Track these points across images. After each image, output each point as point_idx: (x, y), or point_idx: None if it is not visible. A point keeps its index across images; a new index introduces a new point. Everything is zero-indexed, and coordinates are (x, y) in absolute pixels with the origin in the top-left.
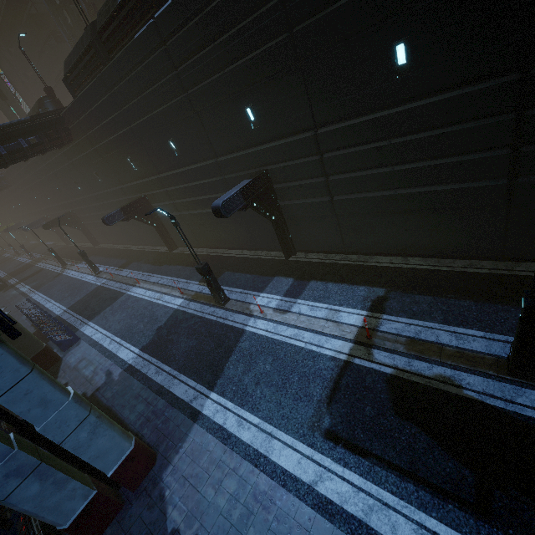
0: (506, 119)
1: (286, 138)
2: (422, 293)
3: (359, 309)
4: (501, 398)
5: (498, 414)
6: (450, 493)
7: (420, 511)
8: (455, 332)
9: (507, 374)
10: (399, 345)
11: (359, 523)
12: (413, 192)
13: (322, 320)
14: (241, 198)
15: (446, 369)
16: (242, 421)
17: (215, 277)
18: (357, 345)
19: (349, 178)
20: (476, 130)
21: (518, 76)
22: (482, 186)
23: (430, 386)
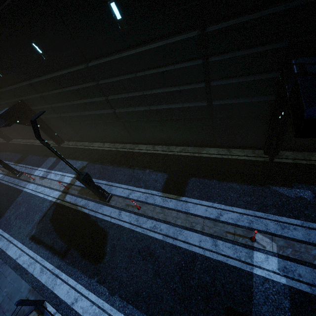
0: (93, 84)
1: (21, 83)
2: (99, 163)
3: (73, 174)
4: (95, 211)
5: (90, 218)
6: (58, 252)
7: (46, 260)
8: (98, 182)
9: (100, 200)
10: (76, 191)
11: (24, 270)
12: (86, 114)
13: (56, 181)
14: (1, 120)
15: (86, 201)
16: (2, 238)
17: (6, 164)
18: (63, 193)
19: (59, 106)
20: (87, 88)
21: (85, 66)
22: (106, 113)
23: (76, 209)
